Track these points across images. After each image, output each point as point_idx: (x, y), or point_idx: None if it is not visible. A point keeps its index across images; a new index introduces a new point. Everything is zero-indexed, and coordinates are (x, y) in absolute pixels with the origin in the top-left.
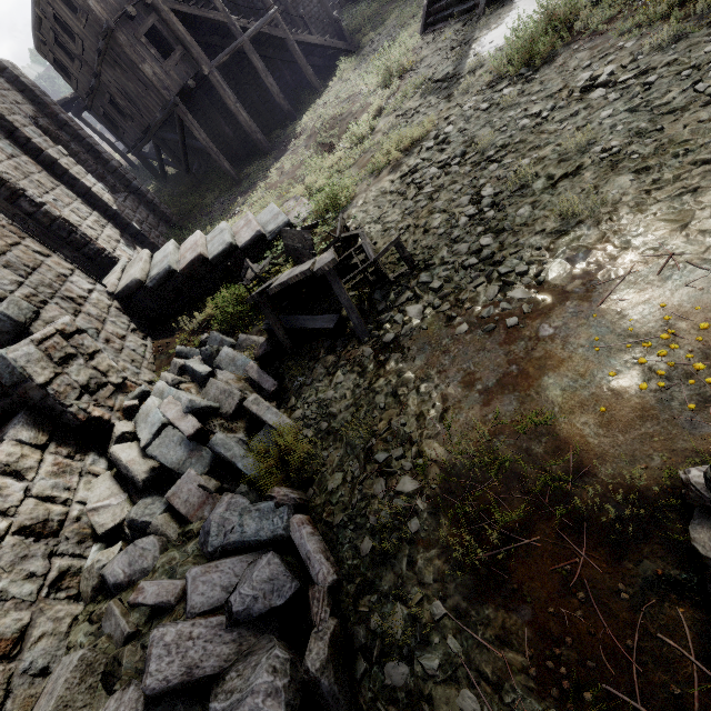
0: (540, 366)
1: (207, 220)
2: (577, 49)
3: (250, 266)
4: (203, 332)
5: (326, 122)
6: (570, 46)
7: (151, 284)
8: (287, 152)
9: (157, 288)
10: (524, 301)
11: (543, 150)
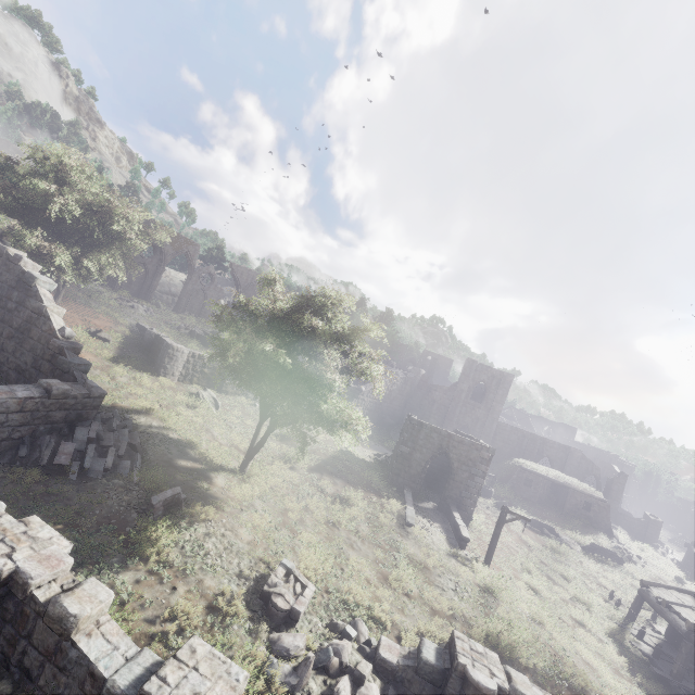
0: None
1: None
2: None
3: None
4: None
5: None
6: None
7: None
8: None
9: None
10: None
11: None
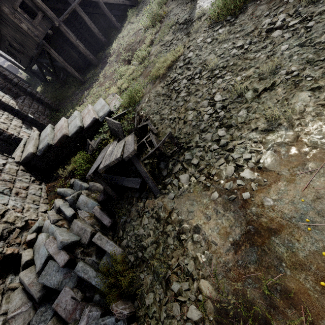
0: (269, 233)
1: (70, 105)
2: (259, 3)
3: (90, 143)
4: (72, 177)
5: (124, 48)
6: (254, 1)
7: (39, 154)
8: (107, 65)
9: (43, 155)
10: (252, 180)
11: (248, 71)
